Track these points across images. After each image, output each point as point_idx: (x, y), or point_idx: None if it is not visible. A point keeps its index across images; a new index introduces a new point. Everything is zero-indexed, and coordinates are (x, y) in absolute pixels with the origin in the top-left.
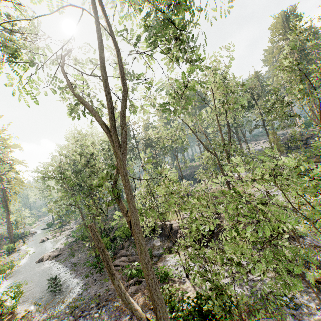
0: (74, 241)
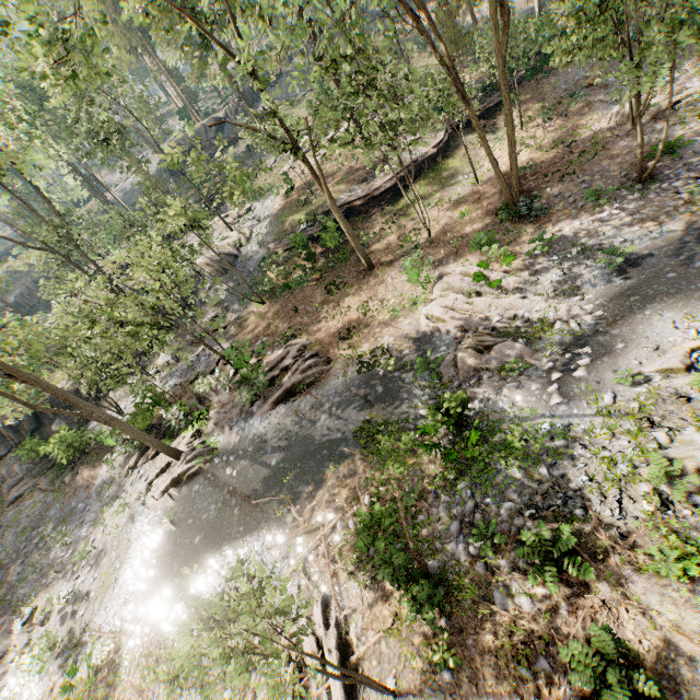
0: None
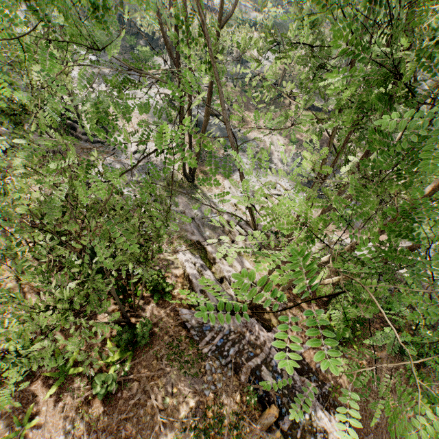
0: None
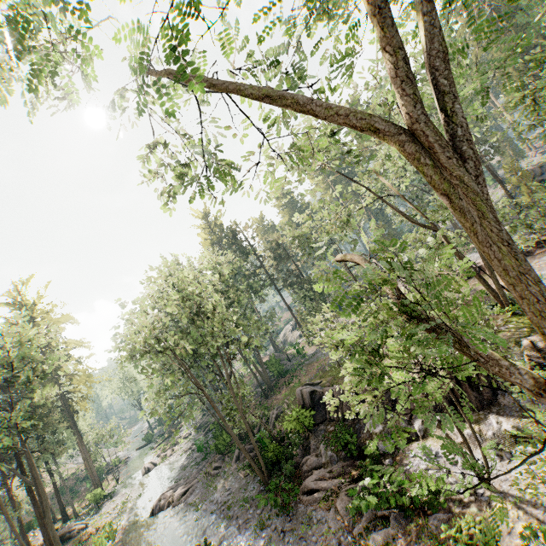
0: (204, 458)
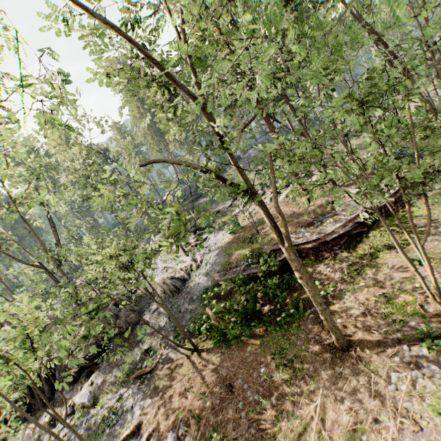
0: None
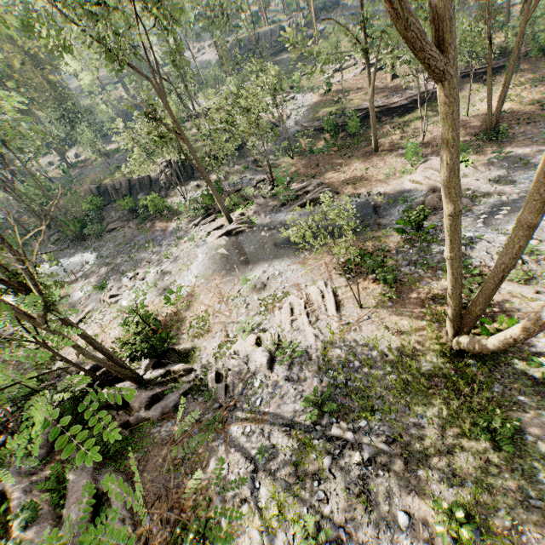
0: None
